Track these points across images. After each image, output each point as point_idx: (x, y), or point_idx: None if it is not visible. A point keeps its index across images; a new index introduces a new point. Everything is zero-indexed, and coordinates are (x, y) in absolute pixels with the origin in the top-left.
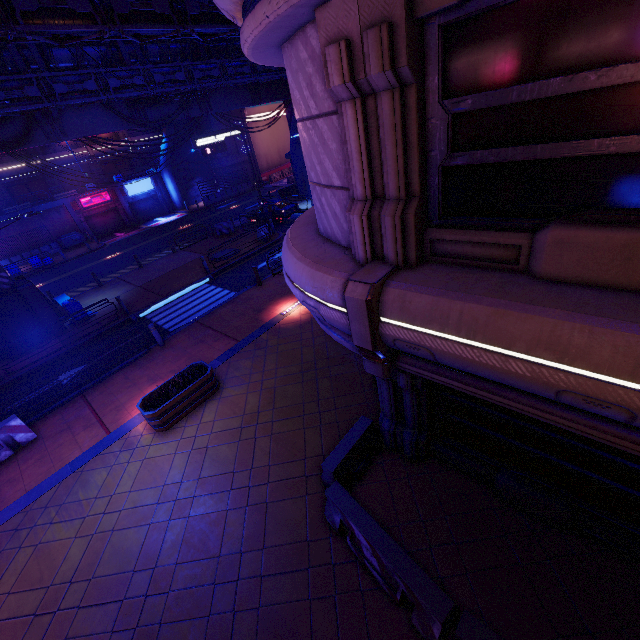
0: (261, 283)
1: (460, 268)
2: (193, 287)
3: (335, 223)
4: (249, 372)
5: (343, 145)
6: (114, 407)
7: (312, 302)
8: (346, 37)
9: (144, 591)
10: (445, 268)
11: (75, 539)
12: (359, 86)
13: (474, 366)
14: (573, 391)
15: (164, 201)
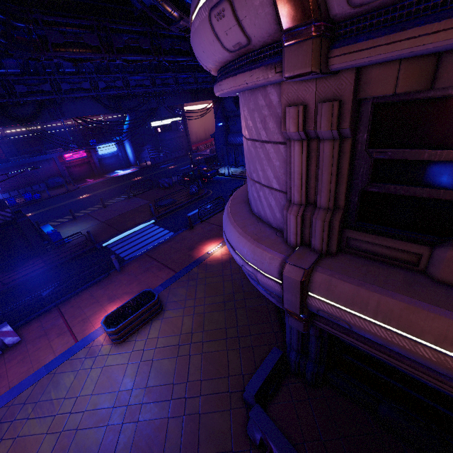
0: (192, 227)
1: (370, 261)
2: (142, 226)
3: (269, 211)
4: (184, 298)
5: (287, 166)
6: (81, 319)
7: (251, 268)
8: (303, 102)
9: None
10: (359, 260)
11: (46, 435)
12: (307, 133)
13: (385, 342)
14: None
15: (123, 159)
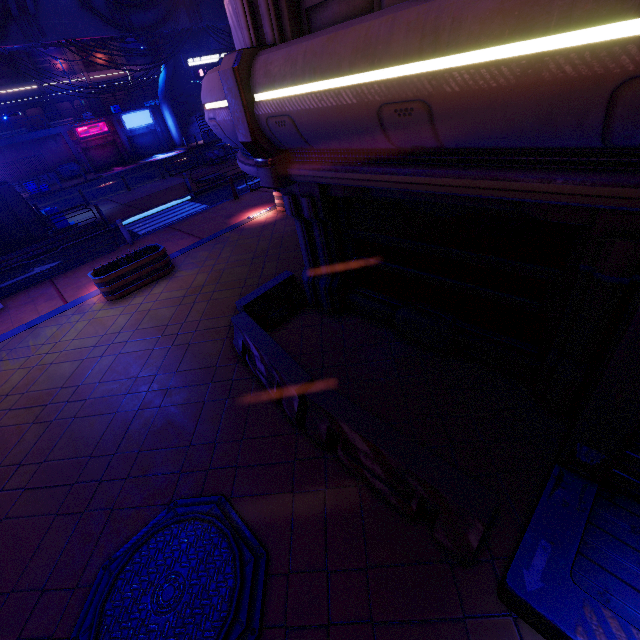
0: (237, 196)
1: None
2: (174, 203)
3: (240, 33)
4: (204, 259)
5: None
6: (76, 286)
7: (212, 113)
8: None
9: (66, 399)
10: None
11: (18, 370)
12: None
13: (322, 119)
14: (386, 102)
15: (164, 137)
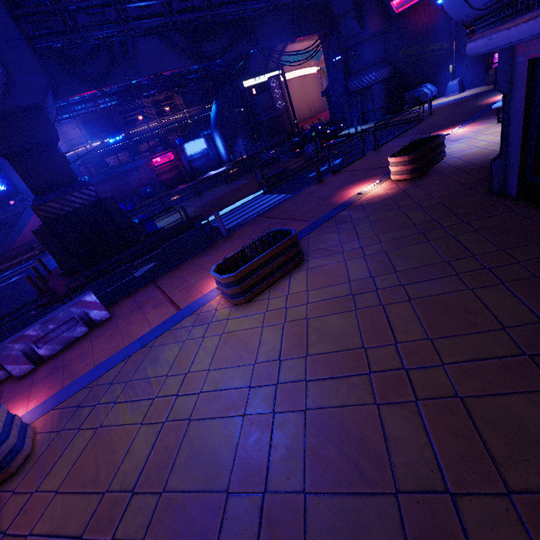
0: (321, 179)
1: None
2: (249, 198)
3: None
4: (338, 242)
5: None
6: (183, 288)
7: None
8: None
9: (252, 538)
10: None
11: (141, 426)
12: None
13: None
14: None
15: (214, 158)
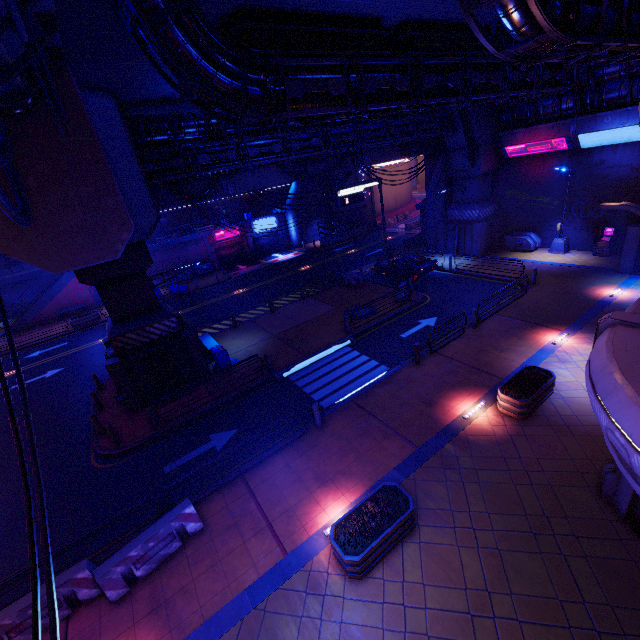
0: (419, 362)
1: None
2: (334, 349)
3: None
4: (448, 507)
5: None
6: (283, 509)
7: None
8: None
9: None
10: None
11: None
12: None
13: None
14: None
15: (282, 238)
